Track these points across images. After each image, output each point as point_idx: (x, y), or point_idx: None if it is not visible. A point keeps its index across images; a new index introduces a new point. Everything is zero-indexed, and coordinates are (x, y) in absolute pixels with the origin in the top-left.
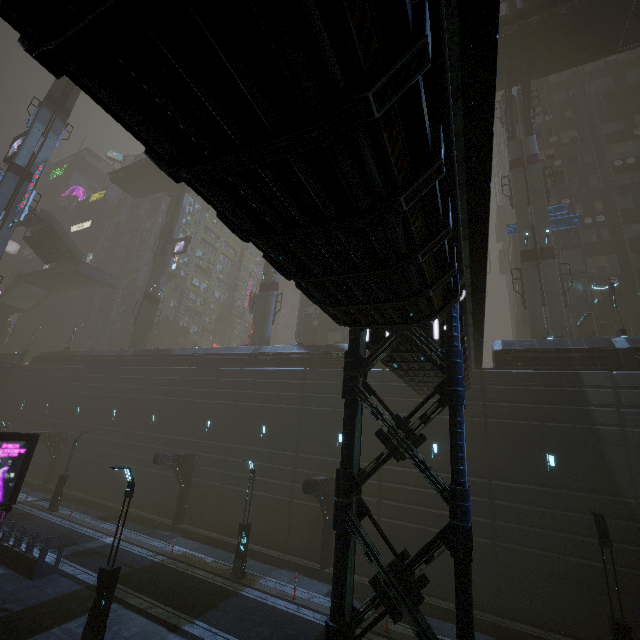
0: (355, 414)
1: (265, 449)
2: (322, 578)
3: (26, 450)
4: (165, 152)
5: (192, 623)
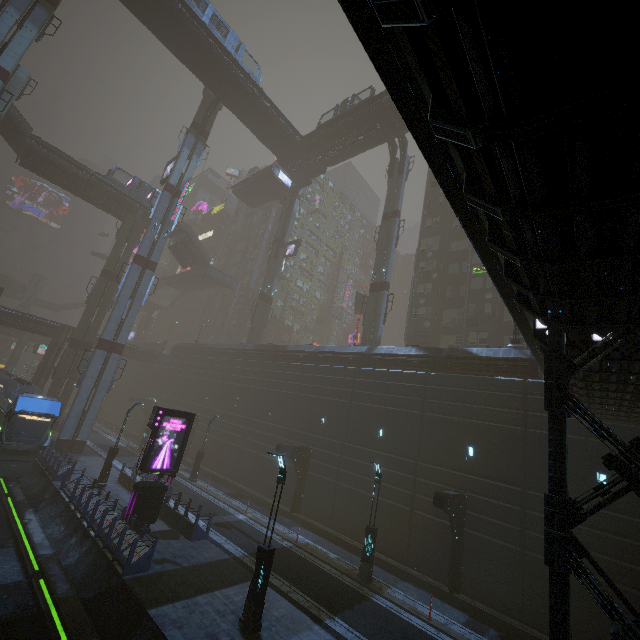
0: (564, 430)
1: (382, 452)
2: (454, 603)
3: (186, 426)
4: (489, 106)
5: (332, 619)
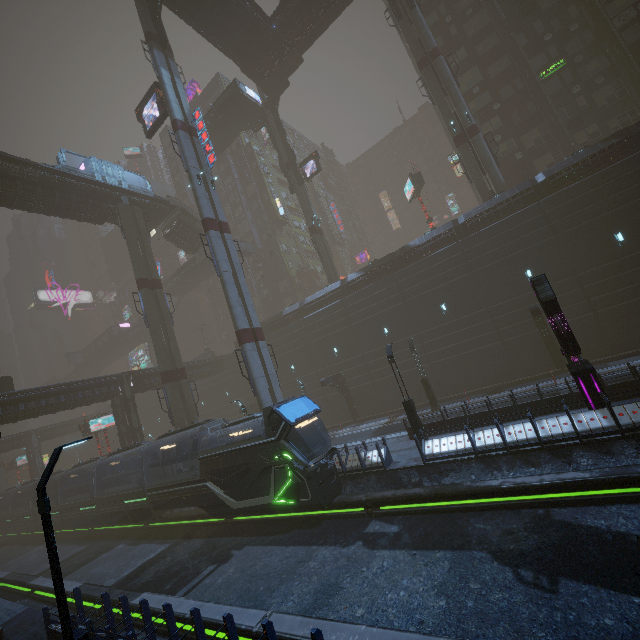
0: None
1: (637, 252)
2: None
3: None
4: None
5: None
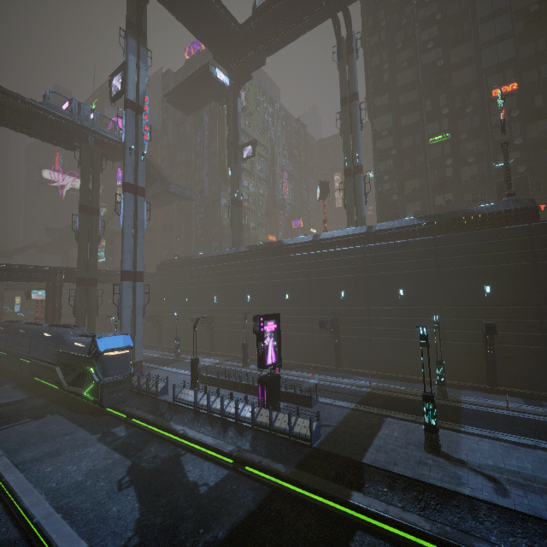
0: None
1: (407, 307)
2: (504, 394)
3: (276, 325)
4: None
5: (462, 427)
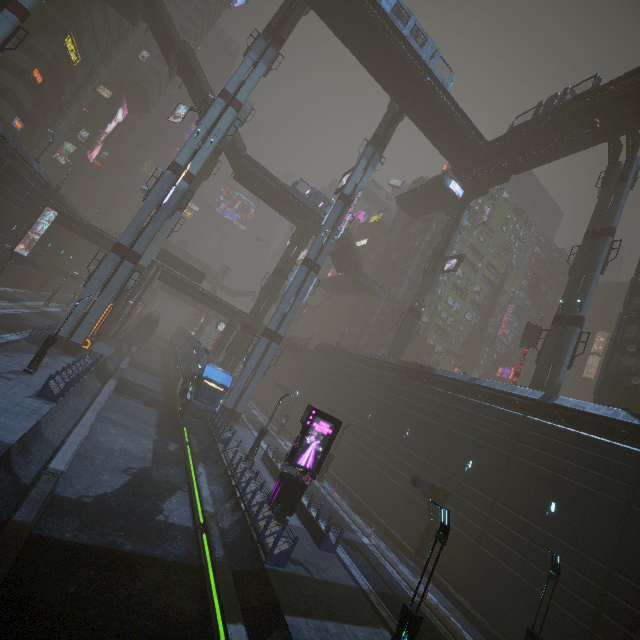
0: None
1: (551, 534)
2: None
3: (332, 432)
4: None
5: None
